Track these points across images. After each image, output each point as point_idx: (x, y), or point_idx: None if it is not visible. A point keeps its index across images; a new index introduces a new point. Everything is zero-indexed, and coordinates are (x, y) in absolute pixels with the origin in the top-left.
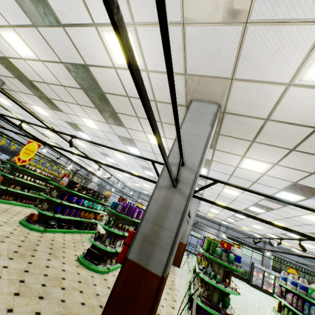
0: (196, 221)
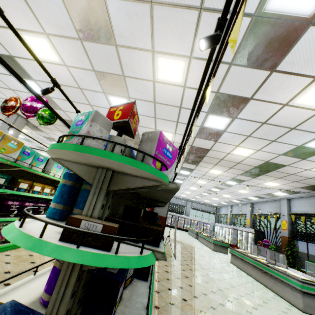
0: None
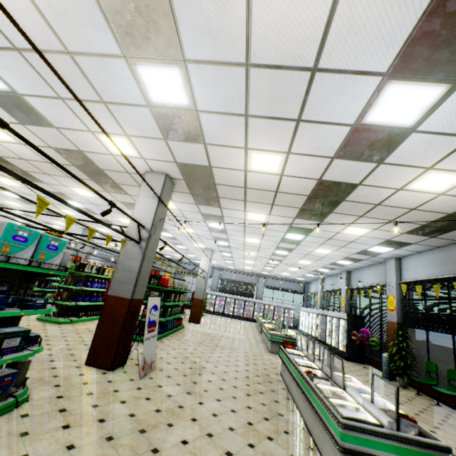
0: (89, 252)
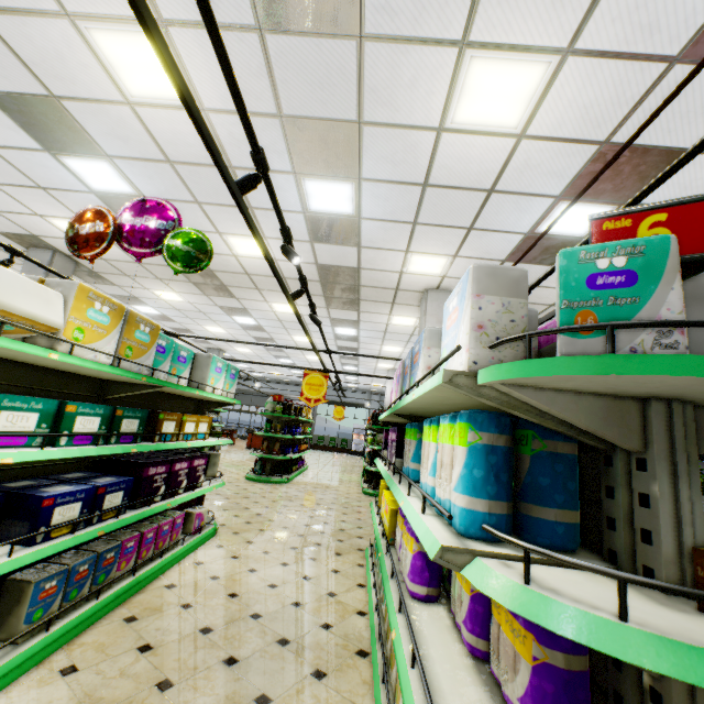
0: None
